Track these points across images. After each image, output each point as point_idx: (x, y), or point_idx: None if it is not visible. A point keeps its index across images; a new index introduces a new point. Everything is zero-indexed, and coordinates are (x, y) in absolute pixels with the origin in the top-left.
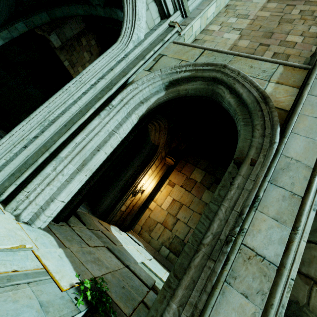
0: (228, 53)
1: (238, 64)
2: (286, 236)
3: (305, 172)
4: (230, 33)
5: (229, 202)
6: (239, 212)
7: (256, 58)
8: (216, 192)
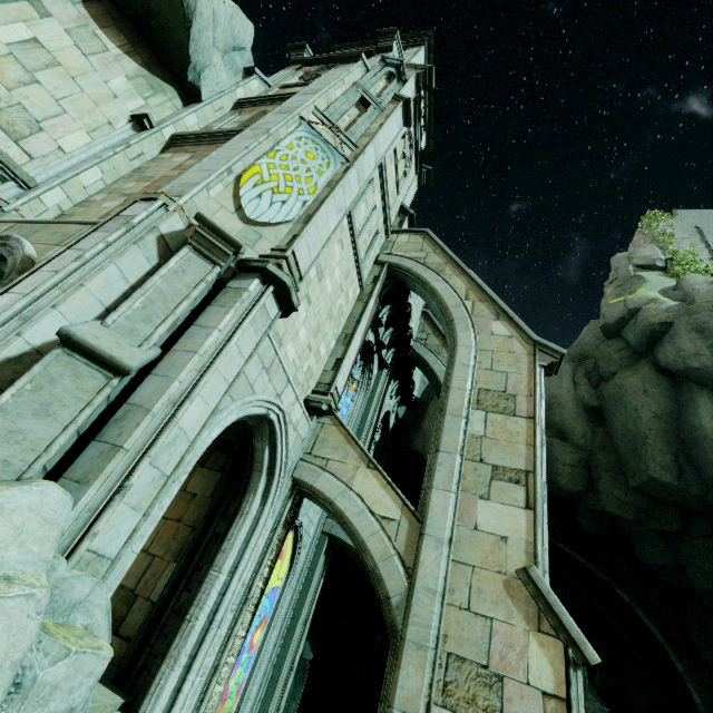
0: (41, 223)
1: (43, 232)
2: None
3: None
4: (113, 201)
5: None
6: None
7: (67, 222)
8: None
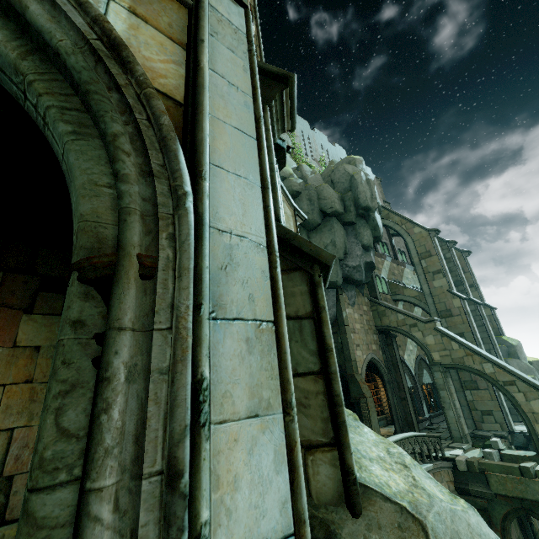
0: None
1: None
2: (281, 438)
3: (260, 261)
4: None
5: (117, 461)
6: (165, 470)
7: None
8: (48, 433)
